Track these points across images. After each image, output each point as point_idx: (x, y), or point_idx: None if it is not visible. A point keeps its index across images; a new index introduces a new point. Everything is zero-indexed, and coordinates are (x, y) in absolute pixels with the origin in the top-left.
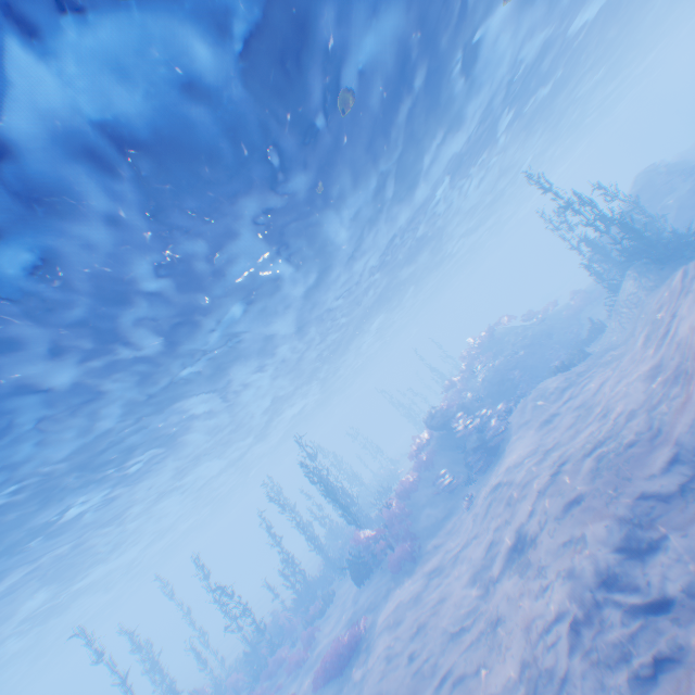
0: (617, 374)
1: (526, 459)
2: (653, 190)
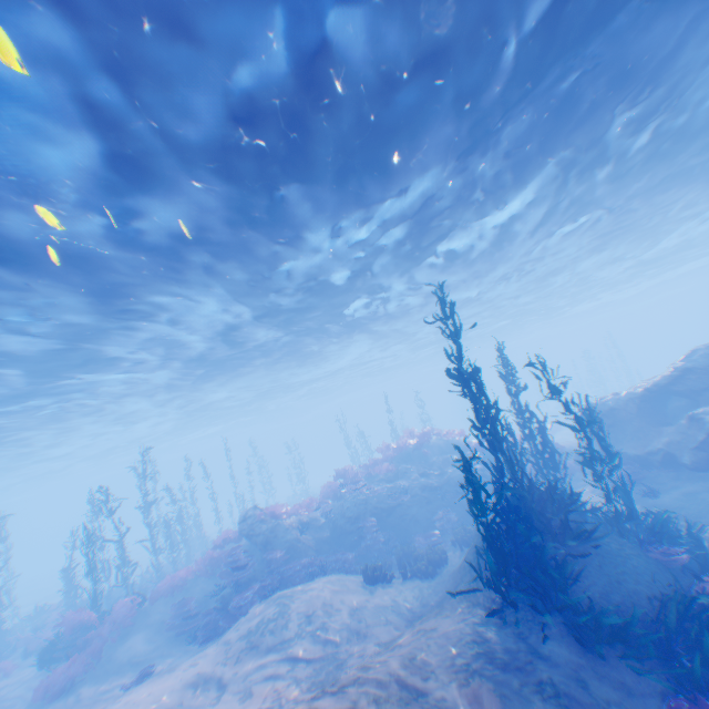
0: None
1: None
2: (708, 380)
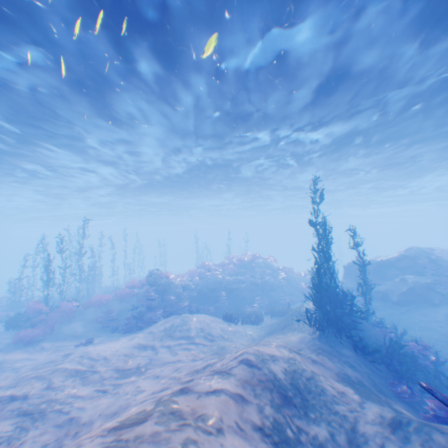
0: (174, 367)
1: (79, 361)
2: (413, 263)
